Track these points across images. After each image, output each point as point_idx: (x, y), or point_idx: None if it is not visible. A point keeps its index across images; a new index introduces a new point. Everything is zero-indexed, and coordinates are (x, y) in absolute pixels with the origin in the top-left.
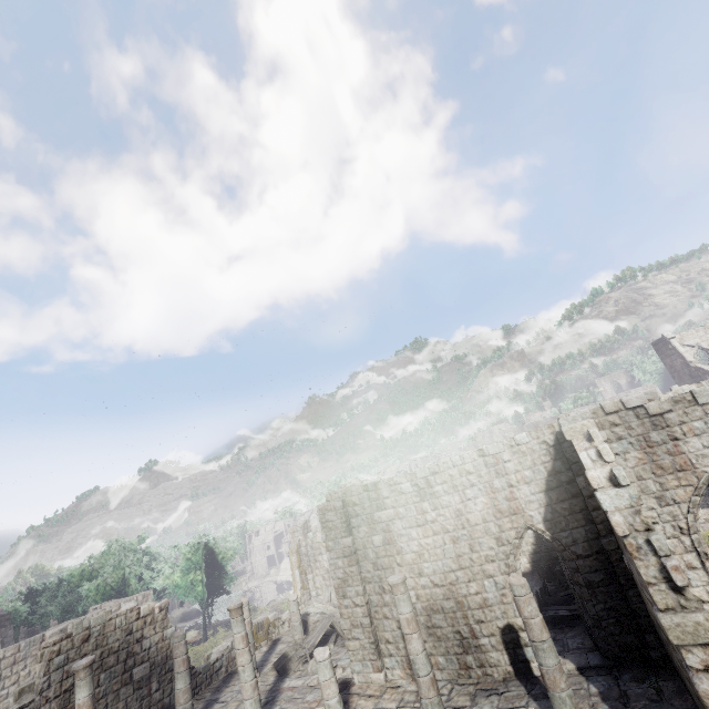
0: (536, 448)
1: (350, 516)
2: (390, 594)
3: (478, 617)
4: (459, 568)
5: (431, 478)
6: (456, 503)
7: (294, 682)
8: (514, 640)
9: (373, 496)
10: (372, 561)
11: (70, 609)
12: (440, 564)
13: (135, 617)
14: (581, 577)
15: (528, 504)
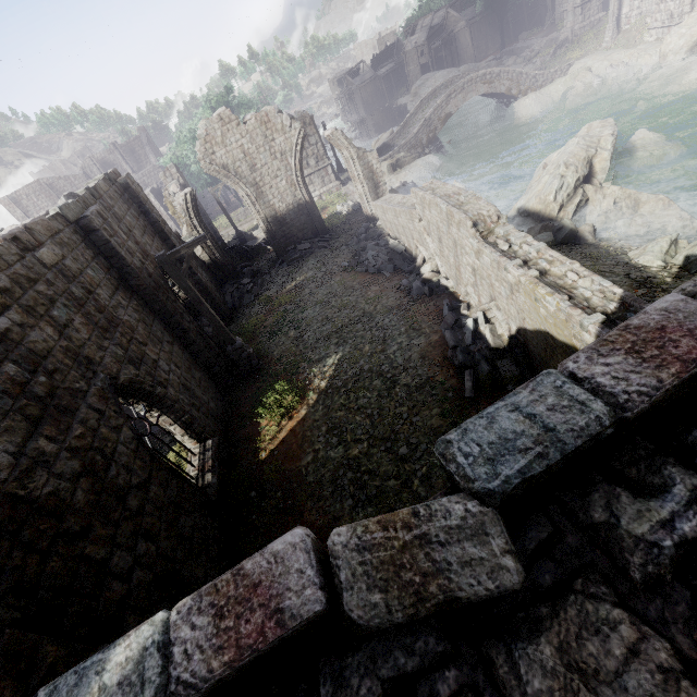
0: None
1: None
2: None
3: None
4: None
5: None
6: None
7: None
8: None
9: None
10: None
11: None
12: None
13: None
14: None
15: None
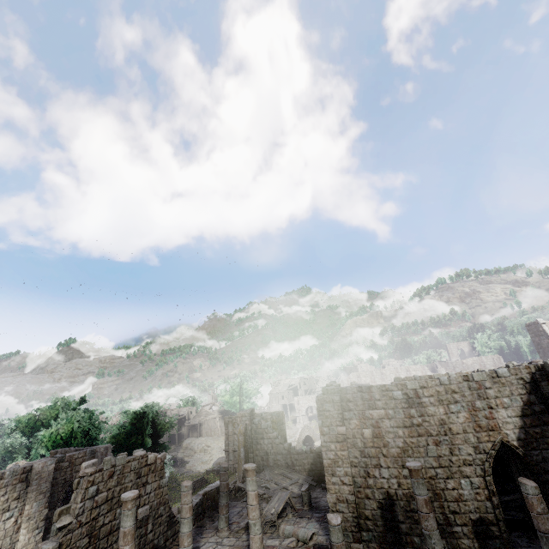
0: (514, 382)
1: (343, 410)
2: (374, 478)
3: (453, 508)
4: (439, 466)
5: (420, 390)
6: (441, 414)
7: (270, 542)
8: (485, 532)
9: (366, 397)
10: (360, 449)
11: (15, 450)
12: (422, 460)
13: (144, 463)
14: (548, 488)
15: (505, 424)
